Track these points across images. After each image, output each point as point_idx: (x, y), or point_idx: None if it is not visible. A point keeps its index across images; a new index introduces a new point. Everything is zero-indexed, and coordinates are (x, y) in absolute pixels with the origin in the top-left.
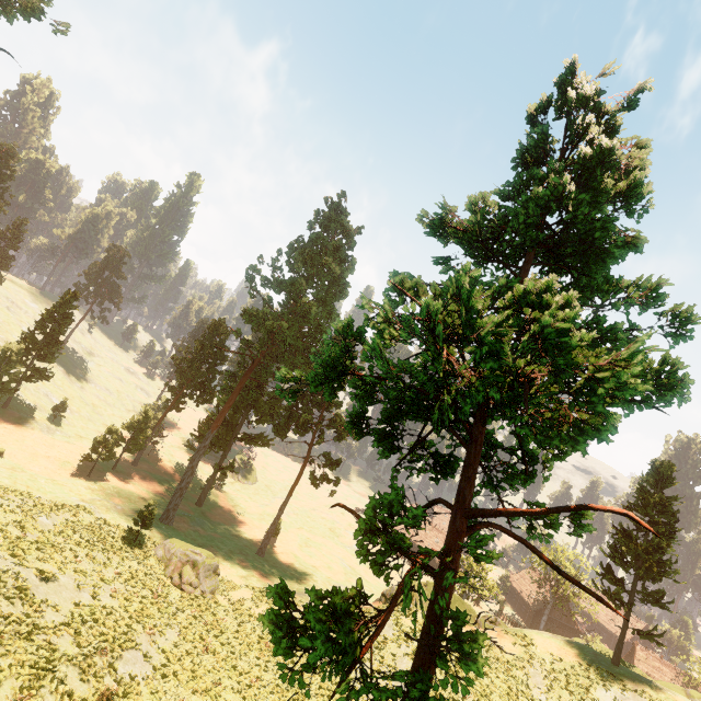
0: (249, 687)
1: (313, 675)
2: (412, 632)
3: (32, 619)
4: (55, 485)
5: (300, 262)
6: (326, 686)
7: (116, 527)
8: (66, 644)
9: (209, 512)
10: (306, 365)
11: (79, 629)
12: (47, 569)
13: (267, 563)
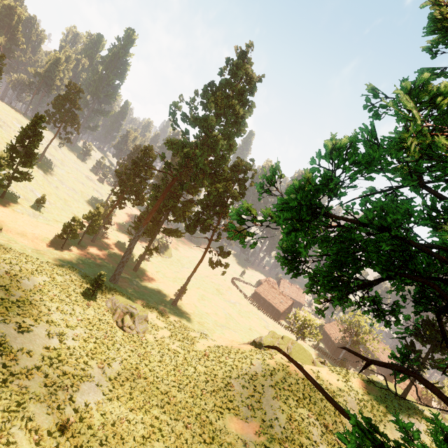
0: (168, 404)
1: (210, 395)
2: (274, 370)
3: (8, 368)
4: (38, 254)
5: (212, 102)
6: (219, 404)
7: (79, 286)
8: (35, 386)
9: (142, 275)
10: (210, 184)
11: (47, 371)
12: (23, 324)
13: (178, 311)
